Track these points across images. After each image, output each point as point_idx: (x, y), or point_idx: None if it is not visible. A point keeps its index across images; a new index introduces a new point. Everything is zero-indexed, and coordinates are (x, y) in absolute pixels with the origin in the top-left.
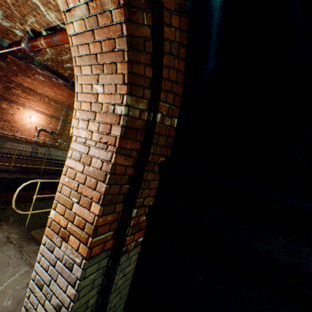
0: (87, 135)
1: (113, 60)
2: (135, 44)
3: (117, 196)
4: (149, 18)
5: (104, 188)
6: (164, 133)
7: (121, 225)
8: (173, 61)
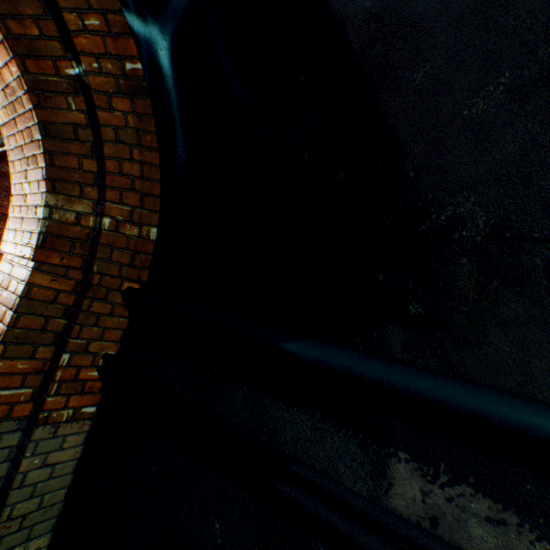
0: (13, 249)
1: (34, 151)
2: (56, 132)
3: (40, 334)
4: (82, 102)
5: (10, 318)
6: (126, 247)
7: (46, 381)
8: (130, 151)
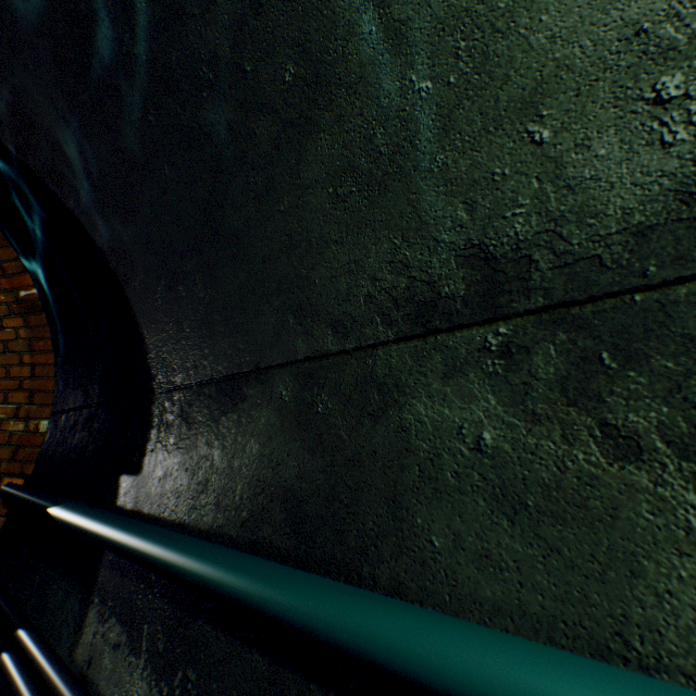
0: None
1: None
2: None
3: None
4: None
5: None
6: (8, 442)
7: None
8: (20, 357)
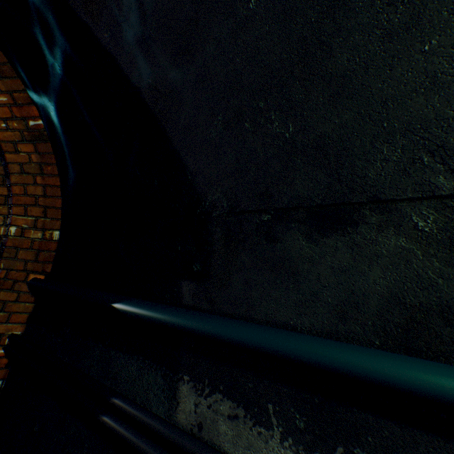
0: None
1: None
2: None
3: None
4: None
5: None
6: (31, 247)
7: None
8: (34, 178)
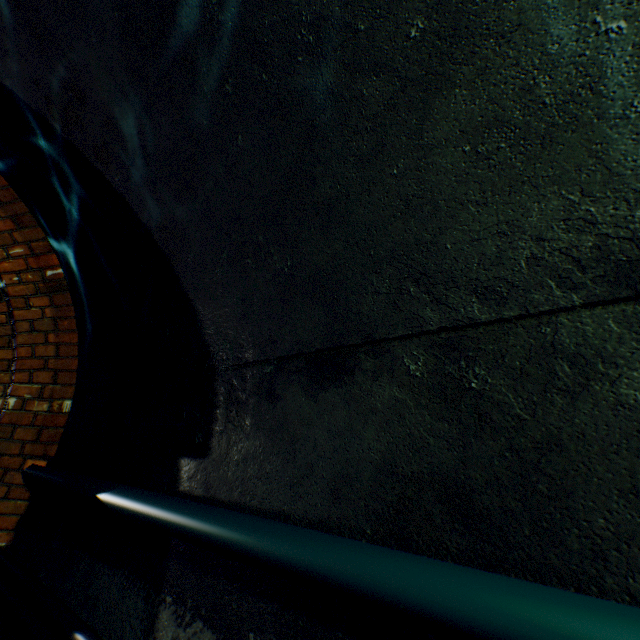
0: None
1: None
2: None
3: None
4: (5, 306)
5: None
6: (32, 423)
7: None
8: (45, 336)
